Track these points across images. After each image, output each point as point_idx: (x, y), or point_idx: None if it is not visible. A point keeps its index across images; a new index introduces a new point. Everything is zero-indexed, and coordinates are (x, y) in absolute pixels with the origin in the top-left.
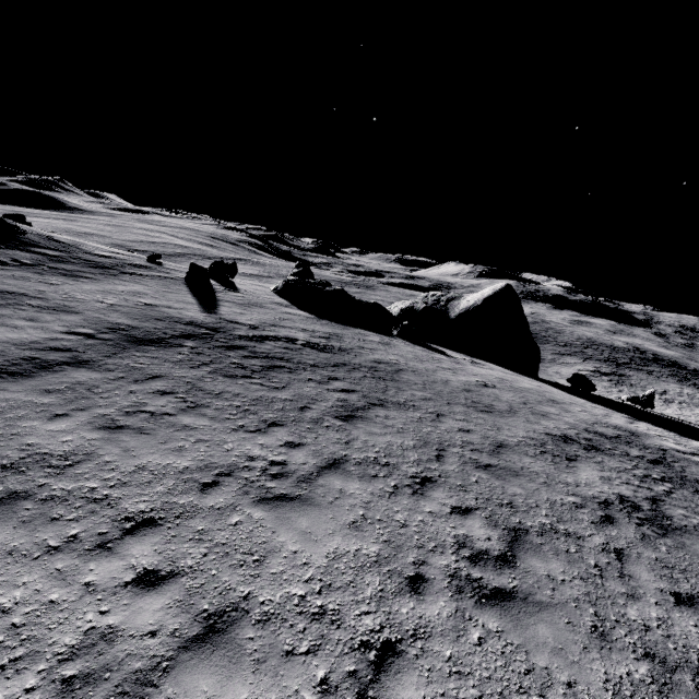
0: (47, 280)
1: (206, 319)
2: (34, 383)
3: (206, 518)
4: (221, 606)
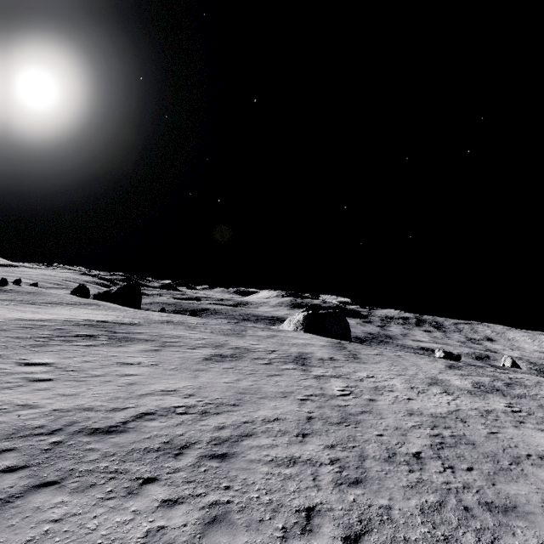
0: None
1: None
2: None
3: None
4: None
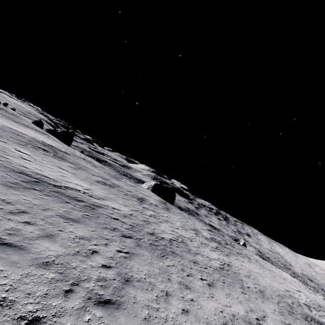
0: None
1: None
2: None
3: None
4: None
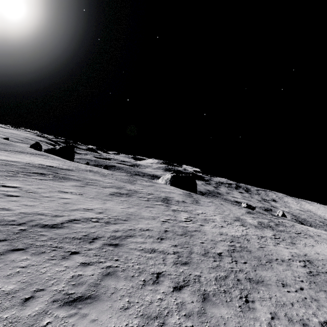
0: None
1: None
2: None
3: None
4: None
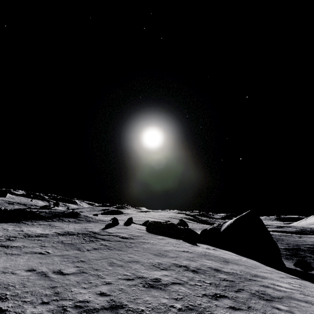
0: (69, 224)
1: (97, 231)
2: (29, 238)
3: (16, 255)
4: None
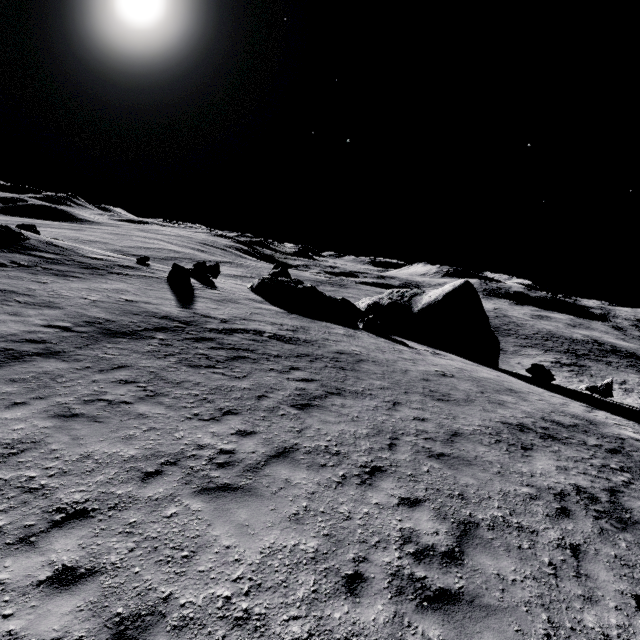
0: (39, 279)
1: (181, 313)
2: (1, 373)
3: (142, 509)
4: (136, 609)
